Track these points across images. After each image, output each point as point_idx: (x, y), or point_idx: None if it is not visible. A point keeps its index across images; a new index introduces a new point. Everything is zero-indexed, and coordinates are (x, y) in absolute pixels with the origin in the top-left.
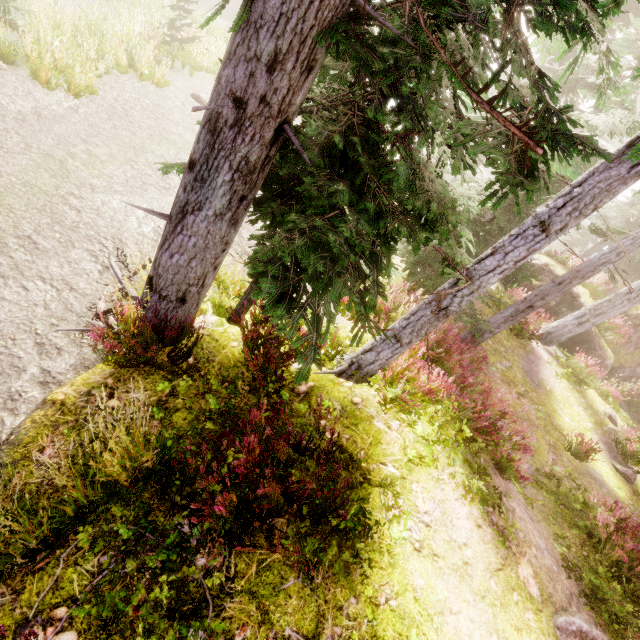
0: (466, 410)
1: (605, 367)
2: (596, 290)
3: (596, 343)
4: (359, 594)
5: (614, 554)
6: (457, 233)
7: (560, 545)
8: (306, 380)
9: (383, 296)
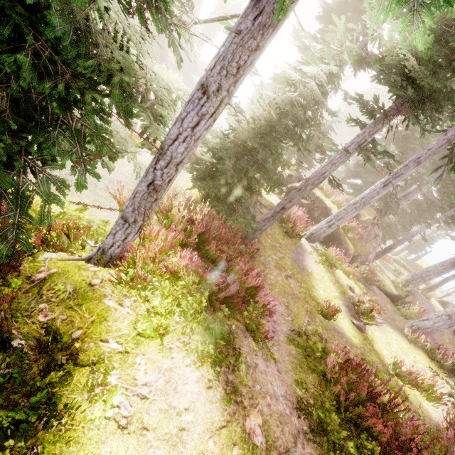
0: (212, 284)
1: (349, 255)
2: (341, 205)
3: (342, 240)
4: None
5: (336, 389)
6: (157, 113)
7: (301, 389)
8: (5, 261)
9: (93, 173)
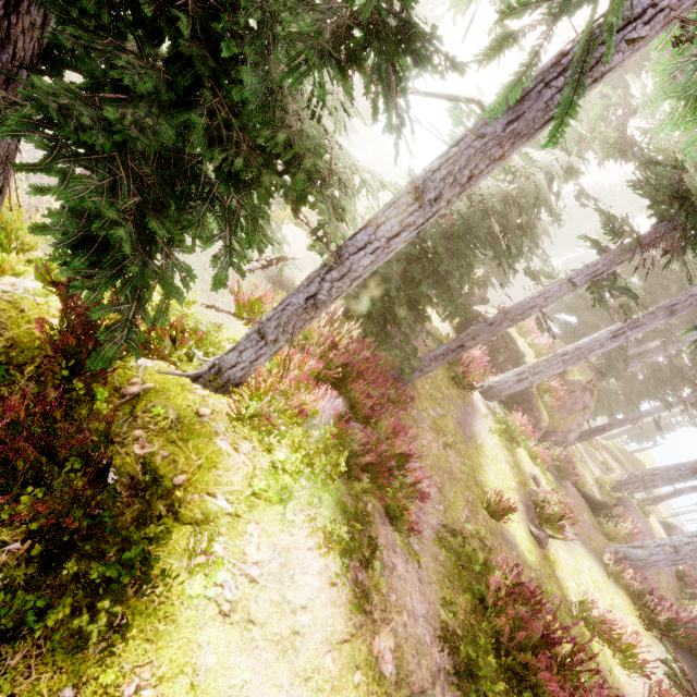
0: (353, 442)
1: (539, 429)
2: (541, 352)
3: (534, 404)
4: (86, 682)
5: (498, 622)
6: (338, 204)
7: (447, 612)
8: (109, 366)
9: (238, 269)
